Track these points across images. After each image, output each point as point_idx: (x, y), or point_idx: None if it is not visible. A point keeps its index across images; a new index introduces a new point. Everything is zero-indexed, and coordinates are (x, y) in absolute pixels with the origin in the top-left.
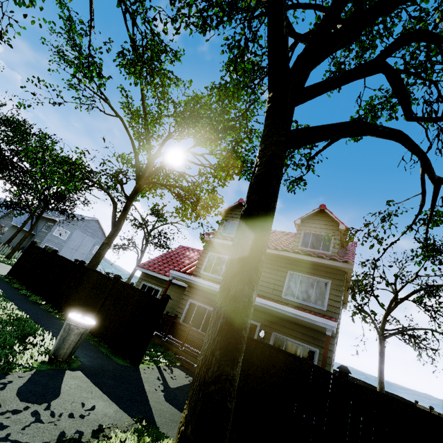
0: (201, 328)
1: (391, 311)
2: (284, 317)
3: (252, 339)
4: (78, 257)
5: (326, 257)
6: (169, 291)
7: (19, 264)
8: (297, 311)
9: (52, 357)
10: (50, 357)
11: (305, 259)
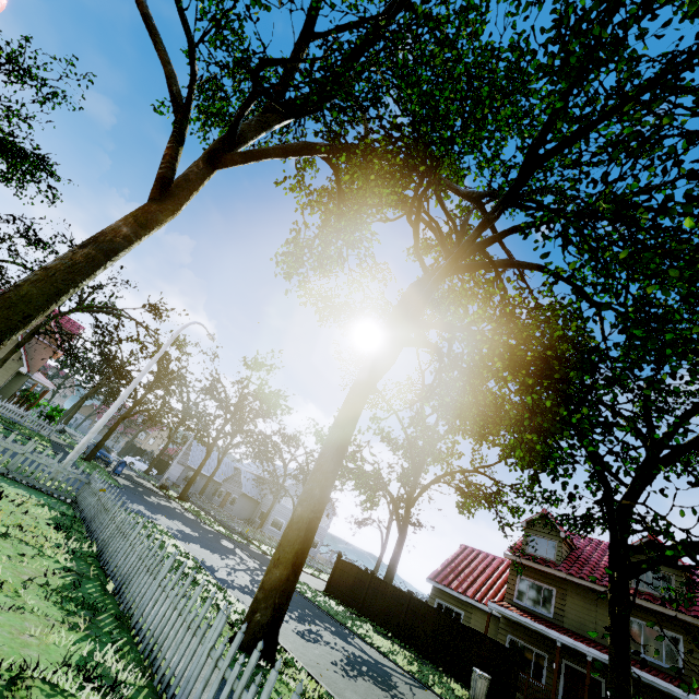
0: (532, 675)
1: None
2: (633, 677)
3: None
4: None
5: (670, 606)
6: (475, 617)
7: (334, 579)
8: (649, 675)
9: None
10: None
11: (644, 605)
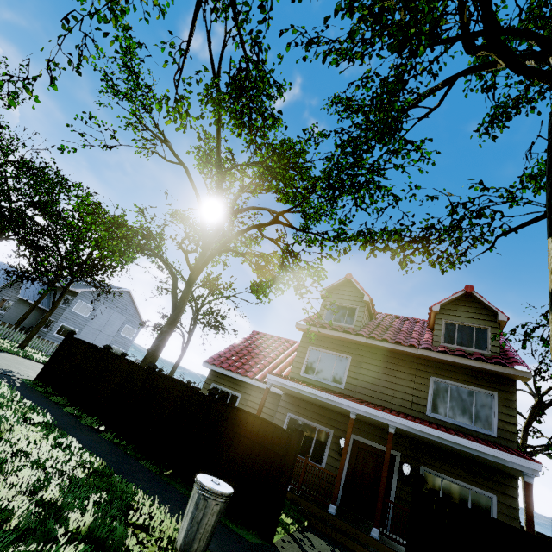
0: (311, 456)
1: (533, 419)
2: (440, 447)
3: (465, 509)
4: (103, 339)
5: (487, 360)
6: (253, 399)
7: (53, 363)
8: (474, 444)
9: None
10: None
11: (457, 361)
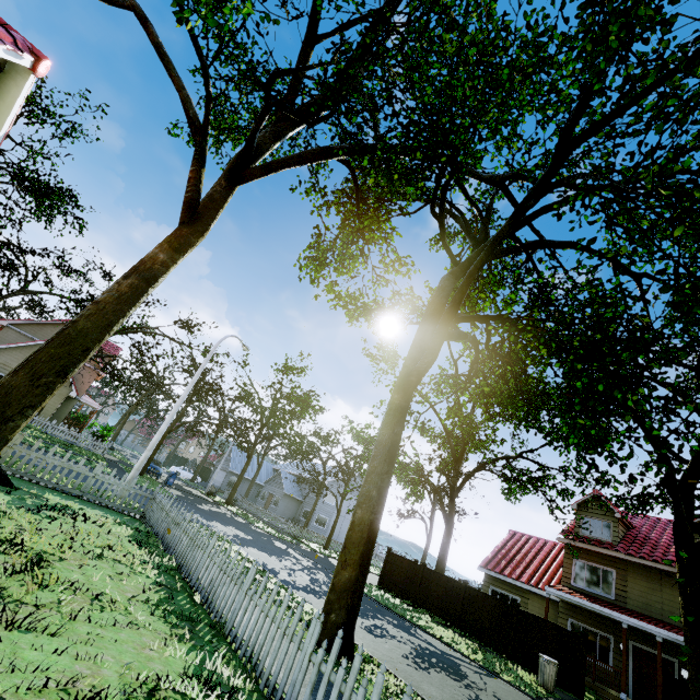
0: (598, 657)
1: None
2: None
3: None
4: (347, 525)
5: None
6: (532, 602)
7: (386, 573)
8: None
9: (545, 688)
10: (543, 687)
11: None
